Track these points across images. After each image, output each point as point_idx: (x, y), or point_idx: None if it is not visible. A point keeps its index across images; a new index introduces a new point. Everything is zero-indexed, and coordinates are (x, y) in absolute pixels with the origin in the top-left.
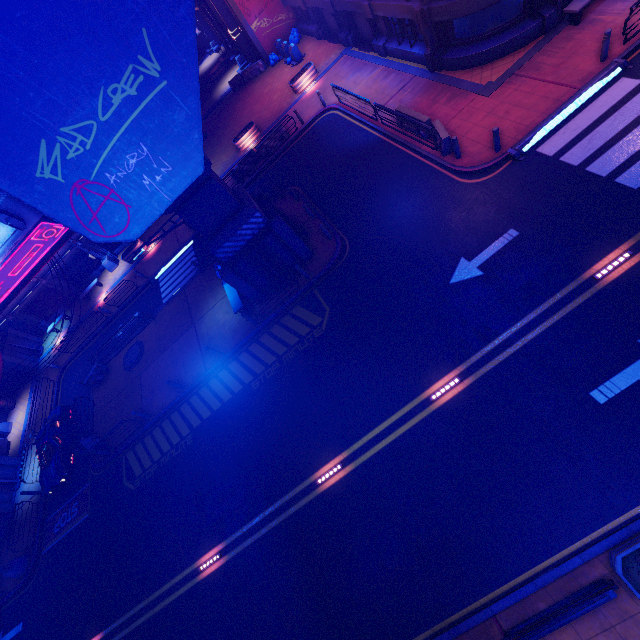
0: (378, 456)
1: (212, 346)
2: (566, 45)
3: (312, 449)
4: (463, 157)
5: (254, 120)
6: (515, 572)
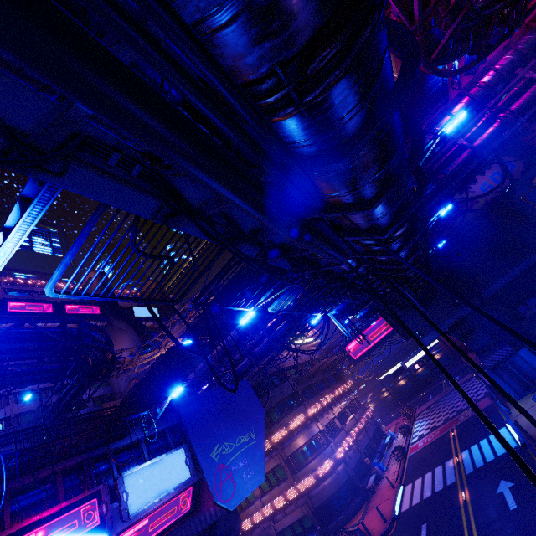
0: None
1: None
2: (377, 496)
3: None
4: (373, 535)
5: None
6: None
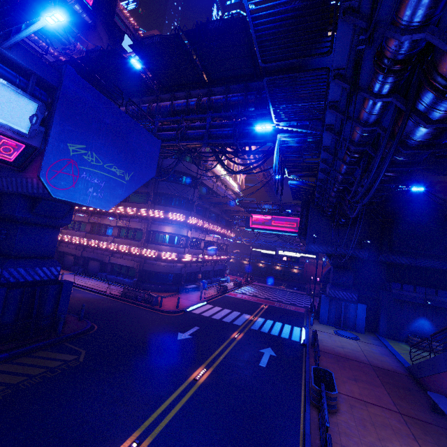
0: (173, 421)
1: None
2: (187, 295)
3: (87, 446)
4: (163, 307)
5: None
6: (297, 440)
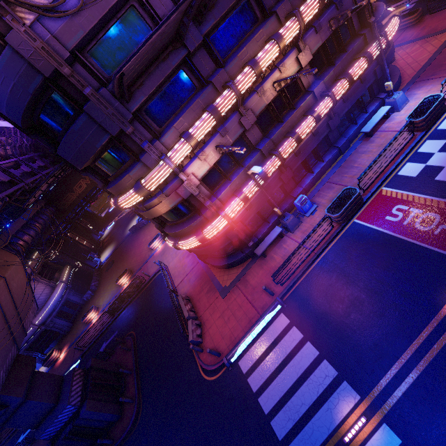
0: None
1: None
2: (259, 272)
3: None
4: (204, 352)
5: (133, 261)
6: None
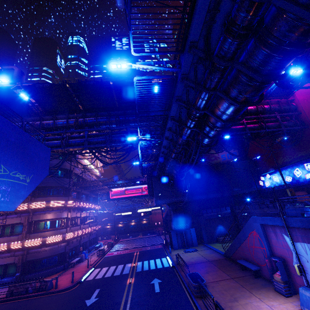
0: None
1: None
2: (74, 269)
3: None
4: (58, 287)
5: None
6: None
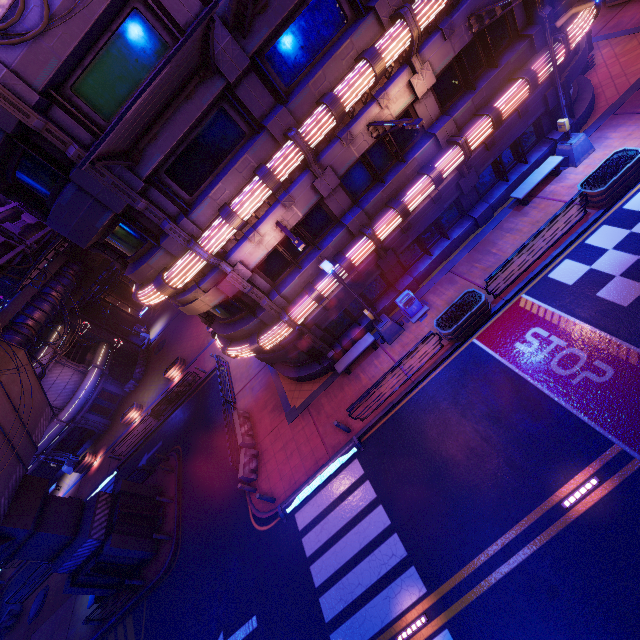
0: None
1: (74, 632)
2: (338, 394)
3: None
4: (257, 492)
5: (188, 346)
6: None
